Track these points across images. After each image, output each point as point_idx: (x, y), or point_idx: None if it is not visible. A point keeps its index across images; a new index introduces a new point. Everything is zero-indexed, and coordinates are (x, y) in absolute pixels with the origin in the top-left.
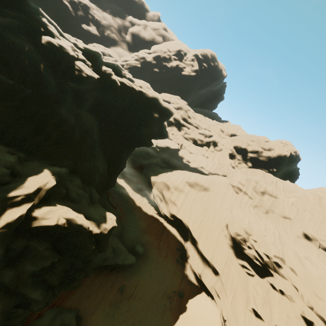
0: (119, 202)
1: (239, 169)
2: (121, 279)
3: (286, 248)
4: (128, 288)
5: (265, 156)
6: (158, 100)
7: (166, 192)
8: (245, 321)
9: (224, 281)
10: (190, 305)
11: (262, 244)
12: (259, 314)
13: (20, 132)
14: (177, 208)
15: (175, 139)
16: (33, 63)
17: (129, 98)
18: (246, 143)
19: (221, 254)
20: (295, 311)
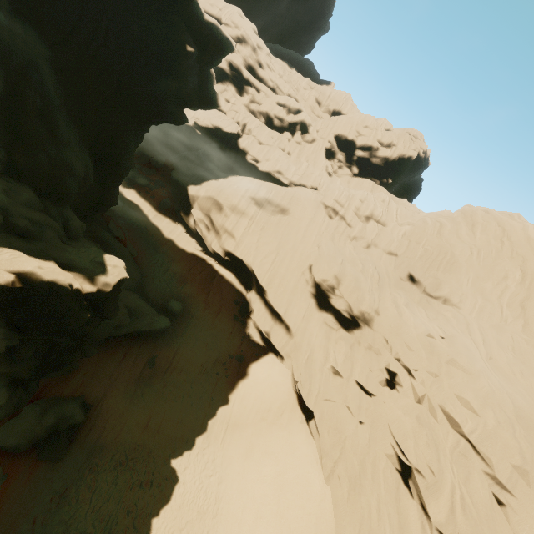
0: (132, 232)
1: (338, 178)
2: (149, 349)
3: (384, 294)
4: (161, 360)
5: (380, 156)
6: (194, 7)
7: (216, 215)
8: (320, 380)
9: (300, 339)
10: (253, 369)
11: (355, 290)
12: (338, 371)
13: None
14: (235, 242)
15: (233, 112)
16: None
17: None
18: (356, 131)
19: (298, 306)
20: (380, 364)
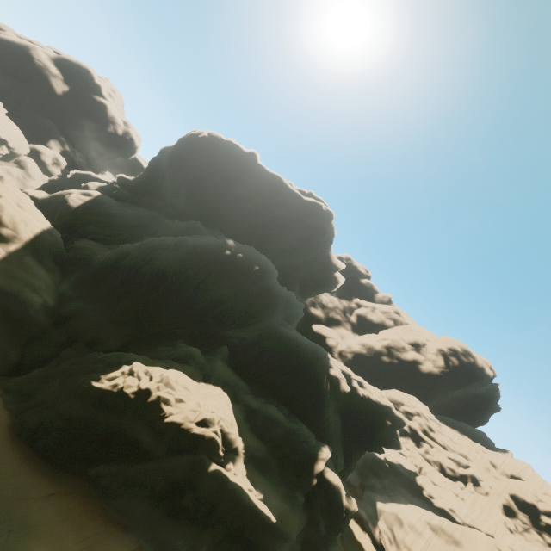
0: None
1: (526, 540)
2: None
3: None
4: None
5: None
6: (391, 408)
7: (397, 529)
8: None
9: None
10: None
11: None
12: None
13: (313, 420)
14: None
15: (412, 457)
16: (326, 384)
17: (366, 403)
18: (534, 496)
19: None
20: None
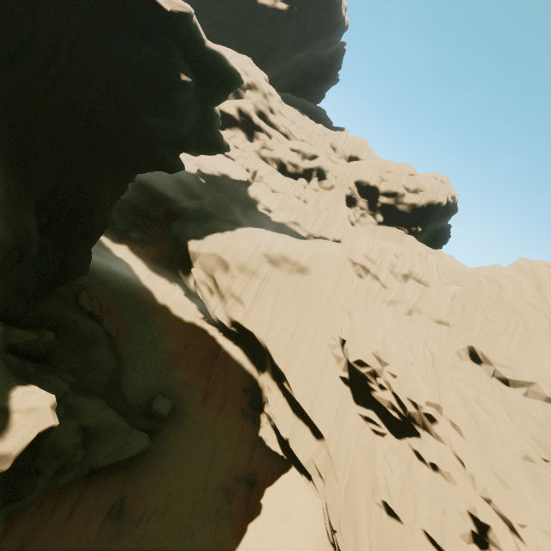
0: (115, 301)
1: (362, 228)
2: (116, 488)
3: (443, 383)
4: (134, 501)
5: (407, 203)
6: (192, 31)
7: (221, 275)
8: (370, 527)
9: (334, 451)
10: (269, 500)
11: (407, 381)
12: (395, 511)
13: None
14: (243, 310)
15: (242, 158)
16: None
17: None
18: (378, 177)
19: (328, 400)
20: (457, 502)
